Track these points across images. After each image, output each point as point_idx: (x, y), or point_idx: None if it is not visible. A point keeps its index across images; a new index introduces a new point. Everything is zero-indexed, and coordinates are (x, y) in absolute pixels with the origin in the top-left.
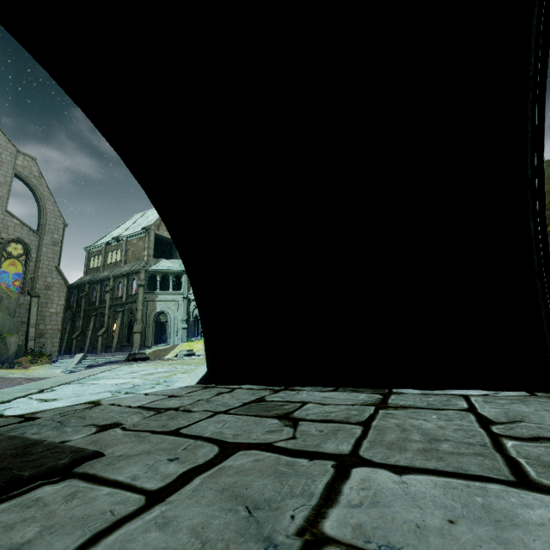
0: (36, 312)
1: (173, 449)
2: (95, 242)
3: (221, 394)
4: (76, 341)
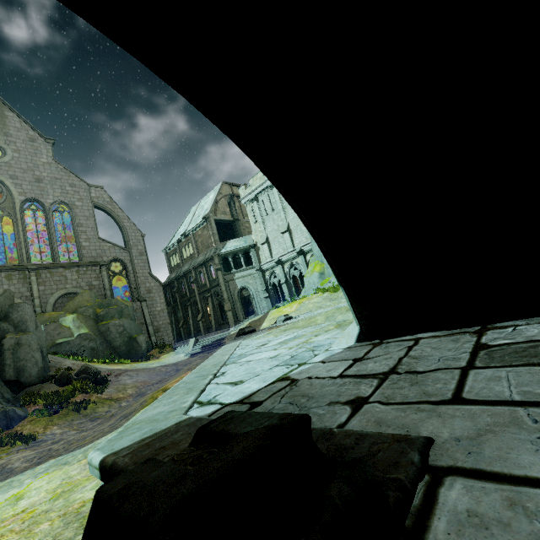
0: (148, 313)
1: (517, 424)
2: (169, 243)
3: (413, 348)
4: (183, 329)
